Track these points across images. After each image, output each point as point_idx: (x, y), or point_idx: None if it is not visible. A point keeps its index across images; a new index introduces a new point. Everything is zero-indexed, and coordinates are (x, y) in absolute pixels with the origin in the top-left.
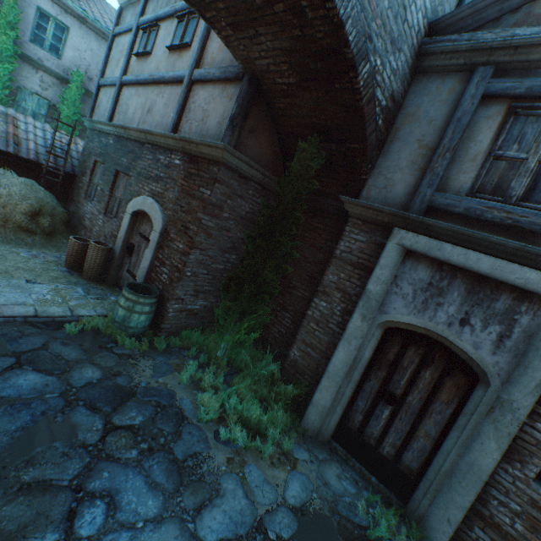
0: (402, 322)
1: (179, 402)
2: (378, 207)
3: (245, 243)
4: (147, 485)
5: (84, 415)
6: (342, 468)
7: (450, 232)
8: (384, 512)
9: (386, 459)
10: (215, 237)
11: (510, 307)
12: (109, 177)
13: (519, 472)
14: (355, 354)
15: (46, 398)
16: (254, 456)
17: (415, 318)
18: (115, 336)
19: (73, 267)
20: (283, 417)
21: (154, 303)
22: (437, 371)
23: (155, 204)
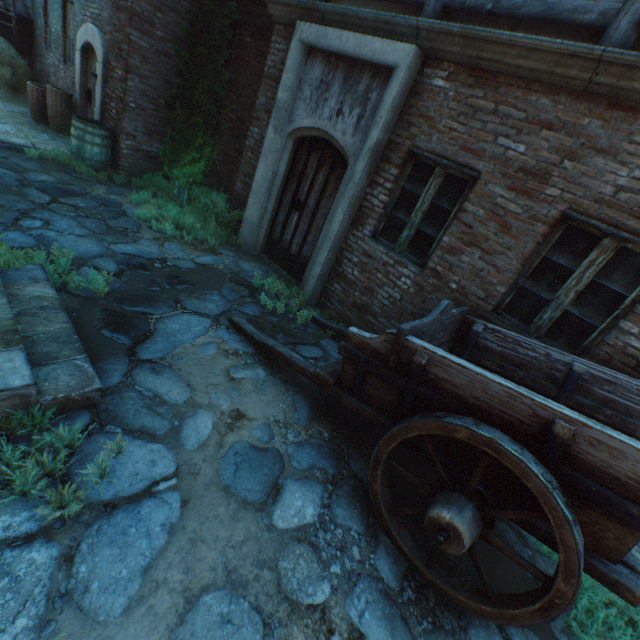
0: (304, 128)
1: (124, 209)
2: (287, 0)
3: (177, 64)
4: (78, 226)
5: (36, 193)
6: (261, 266)
7: (338, 17)
8: (275, 280)
9: (293, 256)
10: (153, 63)
11: (368, 87)
12: (59, 13)
13: (361, 233)
14: (273, 170)
15: (4, 179)
16: (180, 243)
17: (310, 120)
18: (75, 167)
19: (40, 120)
20: (217, 229)
21: (105, 136)
22: (327, 171)
23: (95, 30)
